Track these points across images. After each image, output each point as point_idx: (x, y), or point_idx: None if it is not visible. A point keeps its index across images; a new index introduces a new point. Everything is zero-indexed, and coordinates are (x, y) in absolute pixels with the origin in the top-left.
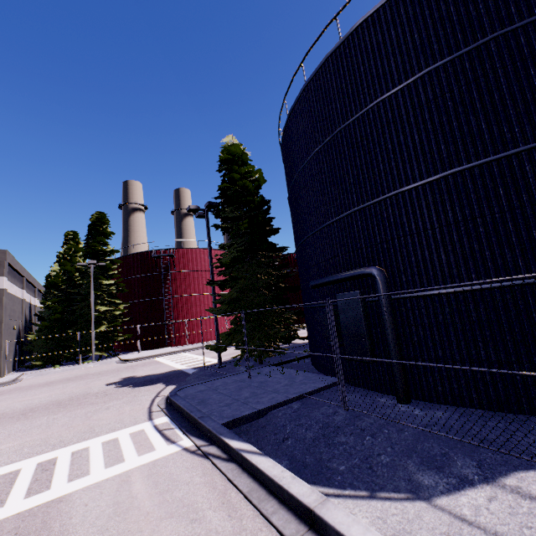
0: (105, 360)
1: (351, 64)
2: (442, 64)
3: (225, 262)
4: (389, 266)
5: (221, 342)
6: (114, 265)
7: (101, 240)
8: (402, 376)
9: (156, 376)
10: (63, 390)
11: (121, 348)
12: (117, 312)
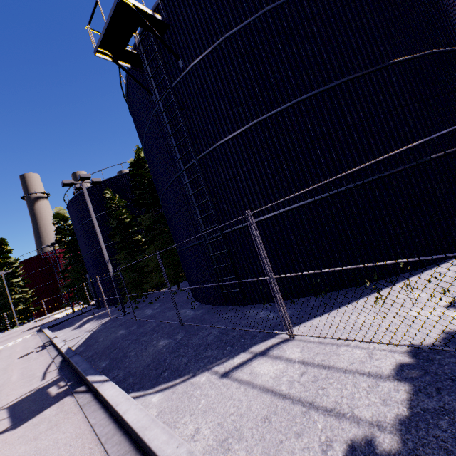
0: (26, 324)
1: (72, 211)
2: (87, 222)
3: (61, 271)
4: (92, 273)
5: (69, 302)
6: (19, 268)
7: (5, 256)
8: (97, 303)
9: (45, 323)
10: (0, 340)
11: (38, 315)
12: (28, 296)
